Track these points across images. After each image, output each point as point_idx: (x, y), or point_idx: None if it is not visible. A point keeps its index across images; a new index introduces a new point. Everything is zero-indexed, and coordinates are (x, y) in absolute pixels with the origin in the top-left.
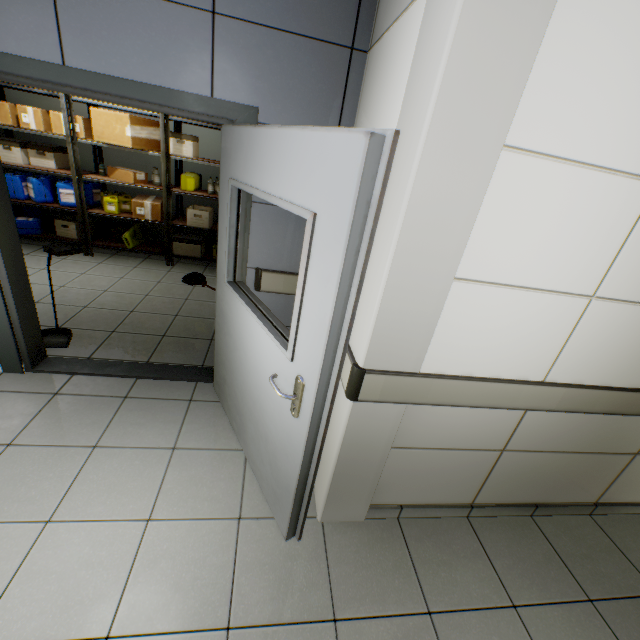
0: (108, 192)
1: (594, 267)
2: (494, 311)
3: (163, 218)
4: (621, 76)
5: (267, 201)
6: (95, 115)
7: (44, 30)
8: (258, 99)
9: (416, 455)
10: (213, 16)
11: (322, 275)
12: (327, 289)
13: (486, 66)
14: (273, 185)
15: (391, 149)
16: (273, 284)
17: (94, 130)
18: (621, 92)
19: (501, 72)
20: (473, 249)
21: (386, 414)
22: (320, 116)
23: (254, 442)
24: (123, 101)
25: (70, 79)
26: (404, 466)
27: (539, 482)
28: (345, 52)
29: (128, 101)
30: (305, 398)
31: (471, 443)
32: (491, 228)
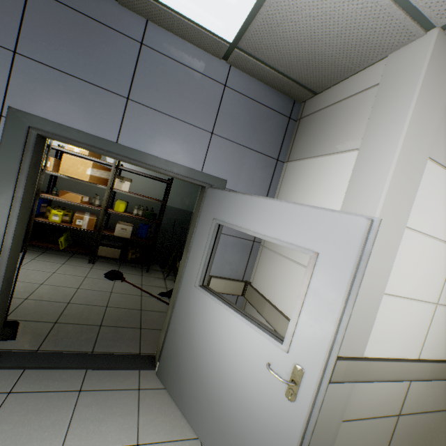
0: (54, 206)
1: (437, 287)
2: (397, 313)
3: (94, 228)
4: (441, 201)
5: (221, 231)
6: (66, 158)
7: (111, 124)
8: (227, 176)
9: (352, 426)
10: (211, 134)
11: (326, 291)
12: (332, 301)
13: (401, 192)
14: (268, 230)
15: (378, 227)
16: (217, 286)
17: (61, 167)
18: (441, 207)
19: (406, 195)
20: (389, 276)
21: (342, 392)
22: (258, 188)
23: (221, 428)
24: (148, 166)
25: (119, 150)
26: (344, 438)
27: (417, 440)
28: (274, 161)
29: (151, 166)
30: (304, 383)
31: (383, 411)
32: (397, 265)
